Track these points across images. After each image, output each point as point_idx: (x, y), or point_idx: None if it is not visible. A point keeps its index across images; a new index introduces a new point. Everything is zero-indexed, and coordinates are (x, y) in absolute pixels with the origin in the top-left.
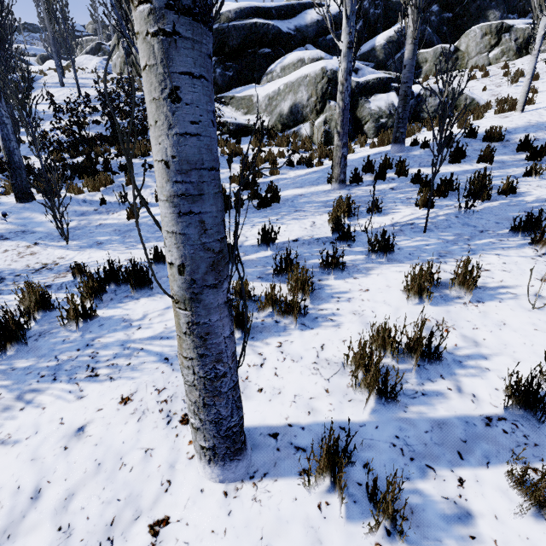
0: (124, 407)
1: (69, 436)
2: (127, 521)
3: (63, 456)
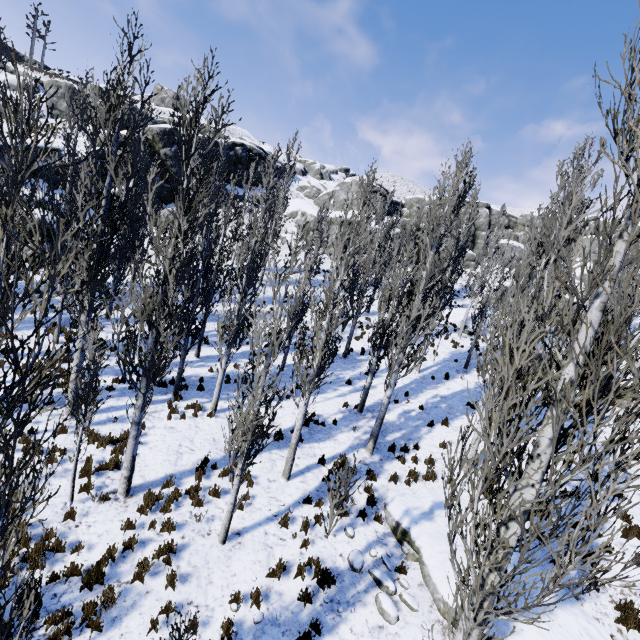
0: None
1: None
2: None
3: None
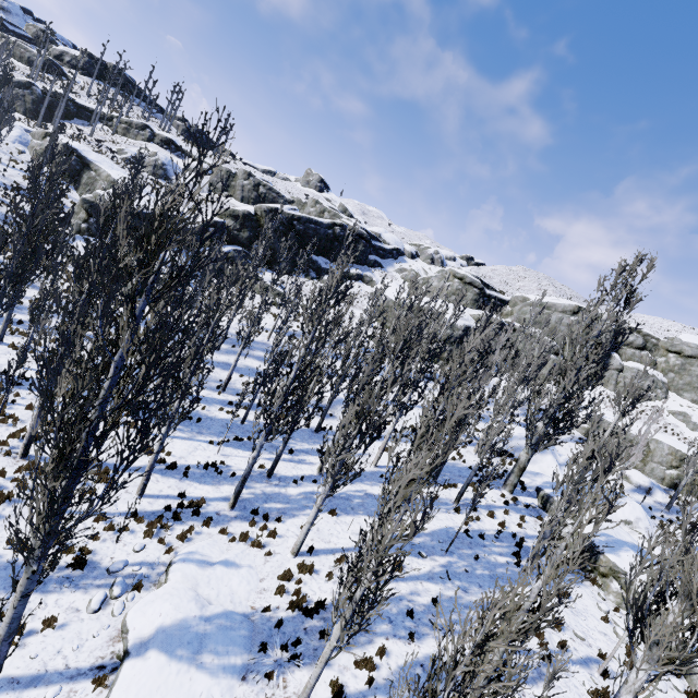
0: None
1: None
2: None
3: None
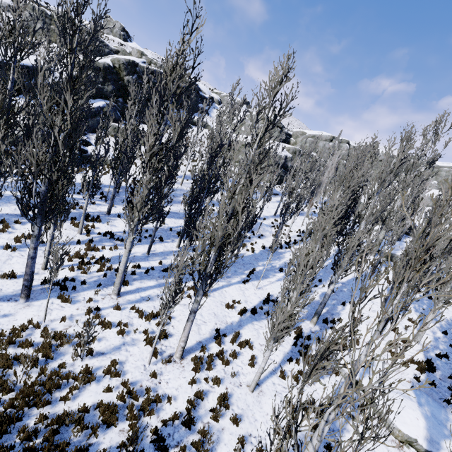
0: None
1: None
2: None
3: None
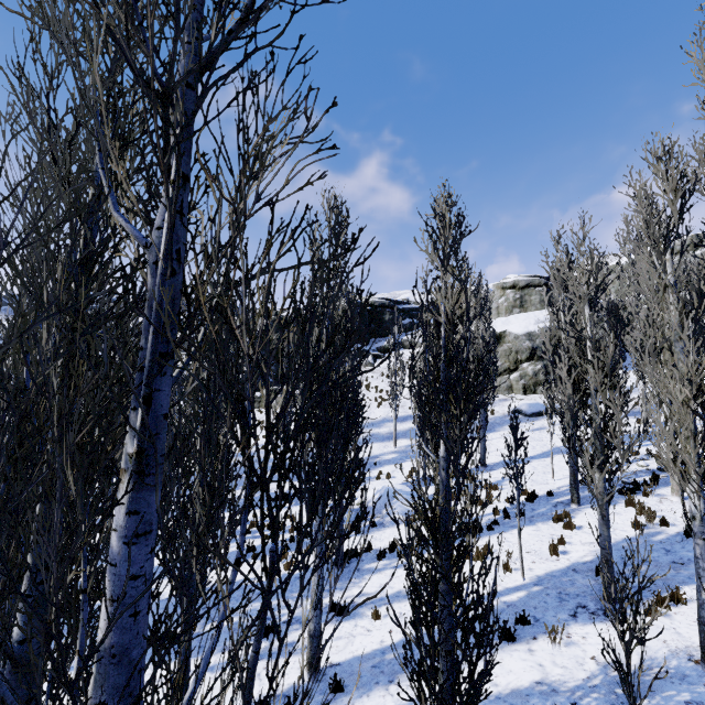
0: None
1: None
2: None
3: None
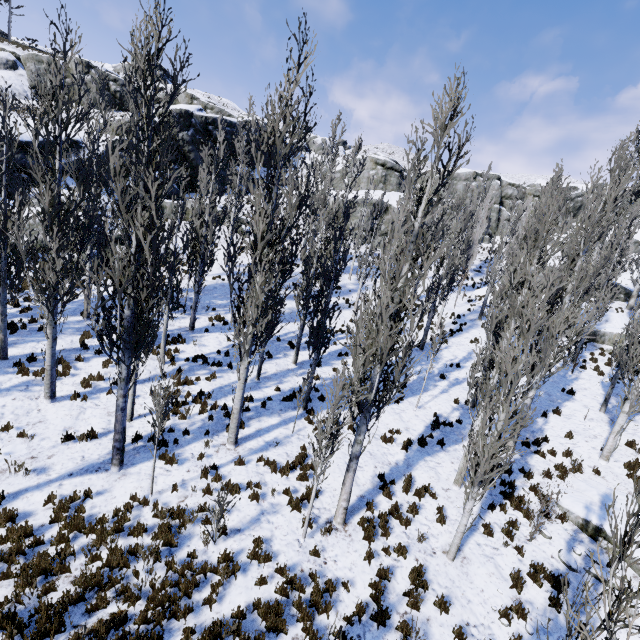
0: (15, 400)
1: (2, 407)
2: (32, 411)
3: (4, 409)
